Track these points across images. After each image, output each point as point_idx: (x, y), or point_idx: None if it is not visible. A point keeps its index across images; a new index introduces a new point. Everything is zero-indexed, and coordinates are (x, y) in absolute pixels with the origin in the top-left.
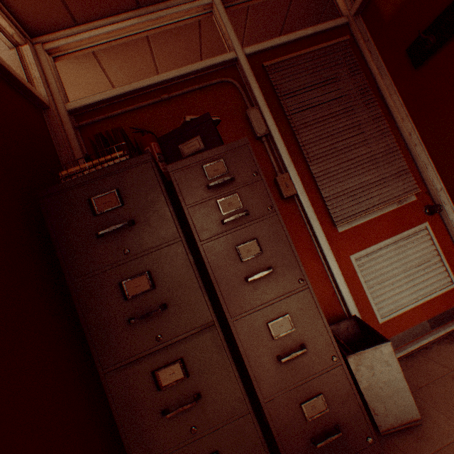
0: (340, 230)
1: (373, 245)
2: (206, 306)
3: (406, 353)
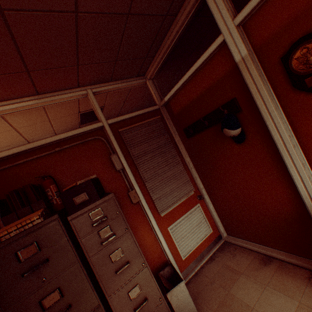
0: (162, 215)
1: (178, 220)
2: (95, 296)
3: (195, 272)
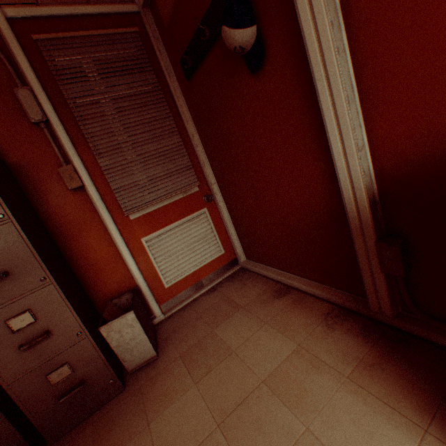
0: (133, 217)
1: (163, 229)
2: None
3: (183, 306)
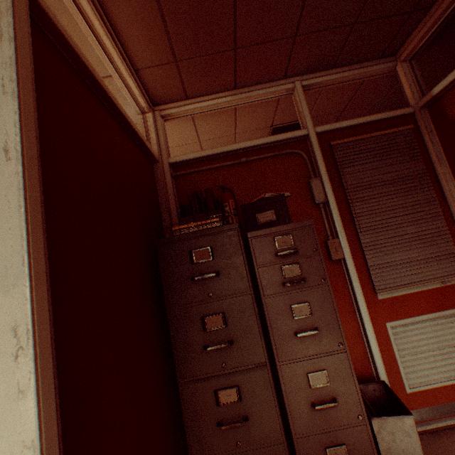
0: (380, 297)
1: (410, 317)
2: (261, 349)
3: (429, 428)
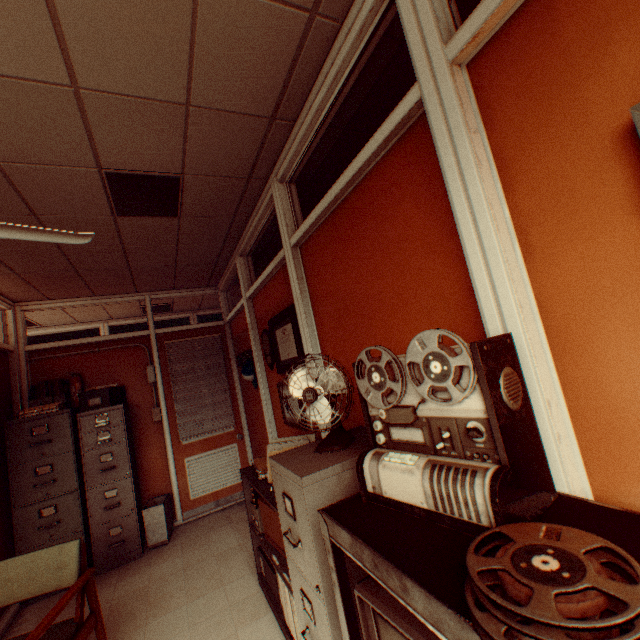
0: (185, 442)
1: (202, 453)
2: (77, 481)
3: (199, 516)
